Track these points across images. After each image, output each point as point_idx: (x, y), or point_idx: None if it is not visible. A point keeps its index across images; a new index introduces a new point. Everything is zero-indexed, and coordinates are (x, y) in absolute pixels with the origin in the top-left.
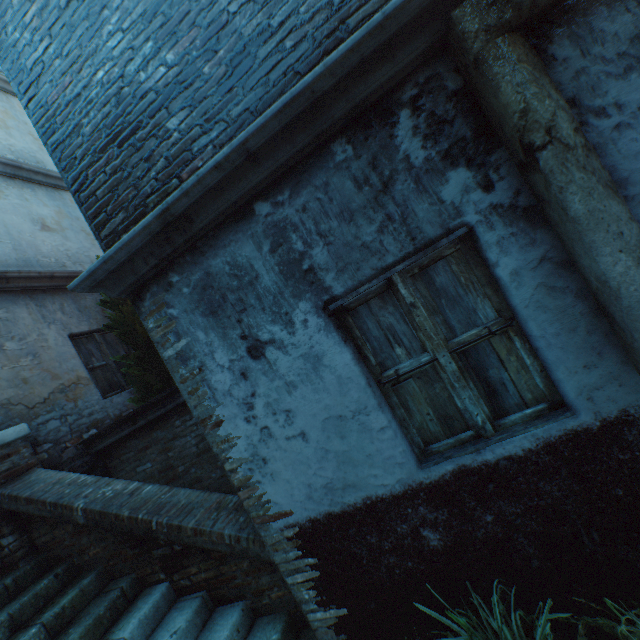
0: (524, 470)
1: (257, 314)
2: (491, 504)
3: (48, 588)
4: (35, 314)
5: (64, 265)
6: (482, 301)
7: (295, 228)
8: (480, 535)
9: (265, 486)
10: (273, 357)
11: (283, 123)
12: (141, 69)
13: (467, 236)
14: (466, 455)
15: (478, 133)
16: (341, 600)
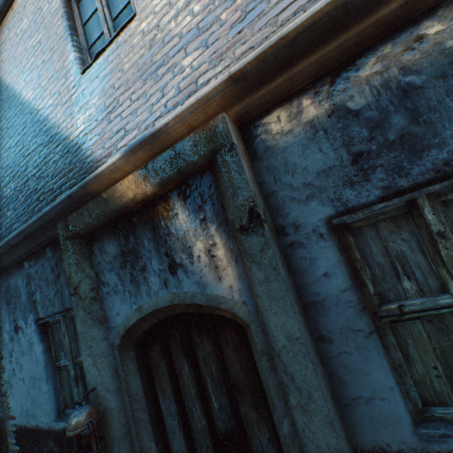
0: None
1: (19, 312)
2: None
3: None
4: None
5: None
6: None
7: (34, 279)
8: None
9: (11, 399)
10: (21, 335)
11: (21, 239)
12: (5, 186)
13: None
14: None
15: None
16: None
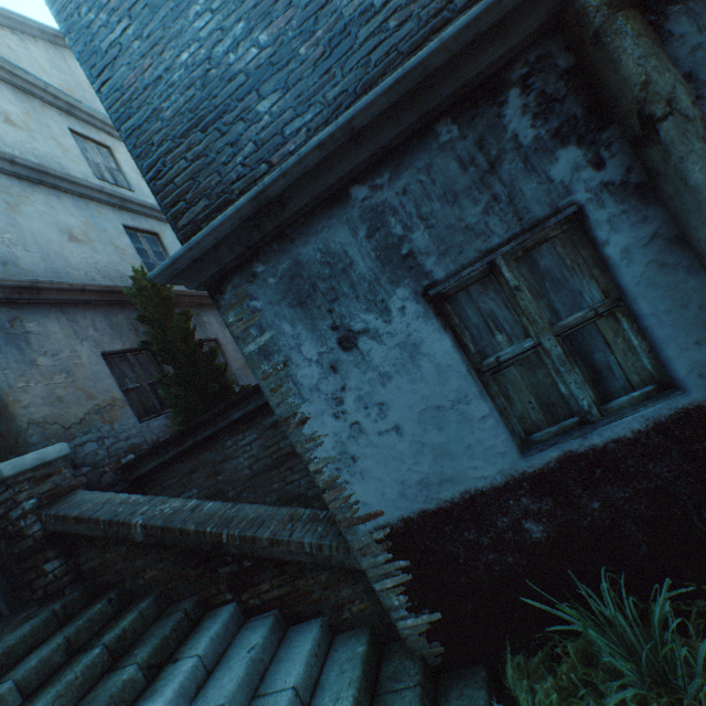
0: (633, 452)
1: (350, 303)
2: (598, 490)
3: (102, 613)
4: (67, 329)
5: (94, 279)
6: (588, 283)
7: (394, 212)
8: (586, 524)
9: (353, 486)
10: (366, 348)
11: (391, 101)
12: (230, 51)
13: (573, 217)
14: (571, 441)
15: (589, 111)
16: (434, 604)
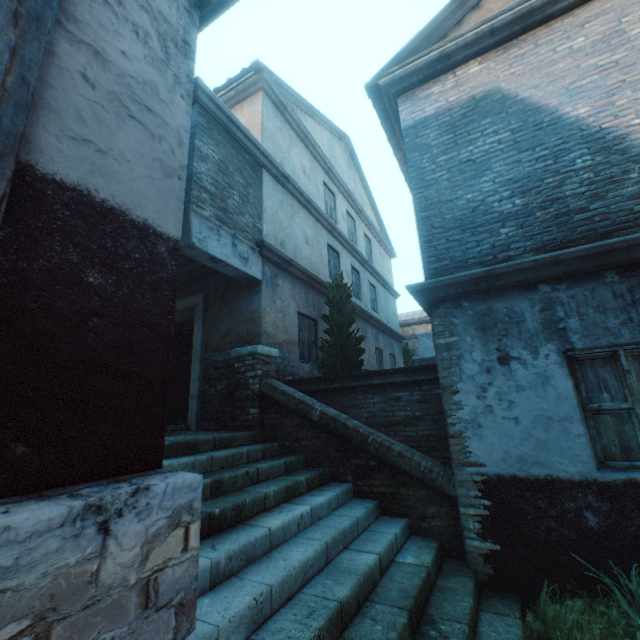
0: None
1: (514, 340)
2: None
3: (276, 448)
4: (290, 290)
5: (307, 268)
6: None
7: (561, 304)
8: (631, 530)
9: (472, 441)
10: (514, 367)
11: (585, 254)
12: (496, 201)
13: None
14: (637, 474)
15: None
16: (498, 538)
